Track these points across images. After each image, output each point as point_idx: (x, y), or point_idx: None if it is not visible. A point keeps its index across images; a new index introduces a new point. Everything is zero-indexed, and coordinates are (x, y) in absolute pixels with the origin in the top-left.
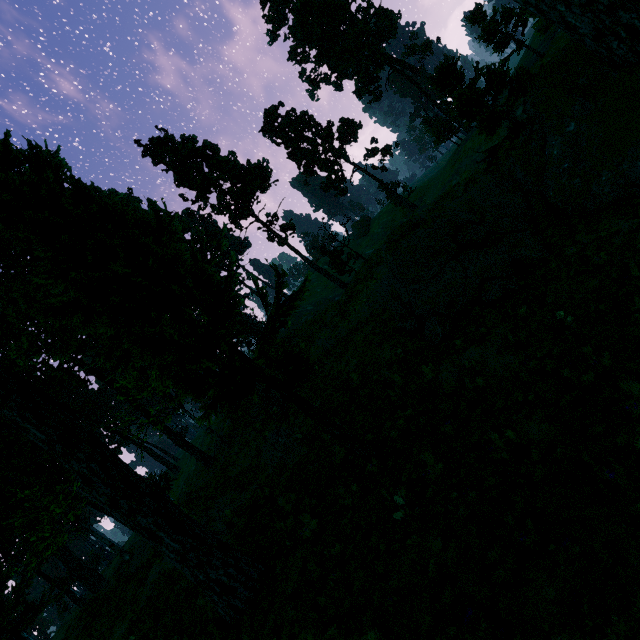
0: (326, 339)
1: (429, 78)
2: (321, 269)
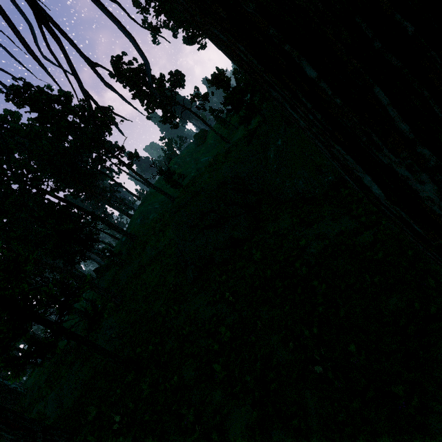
0: (152, 249)
1: (208, 81)
2: (157, 188)
